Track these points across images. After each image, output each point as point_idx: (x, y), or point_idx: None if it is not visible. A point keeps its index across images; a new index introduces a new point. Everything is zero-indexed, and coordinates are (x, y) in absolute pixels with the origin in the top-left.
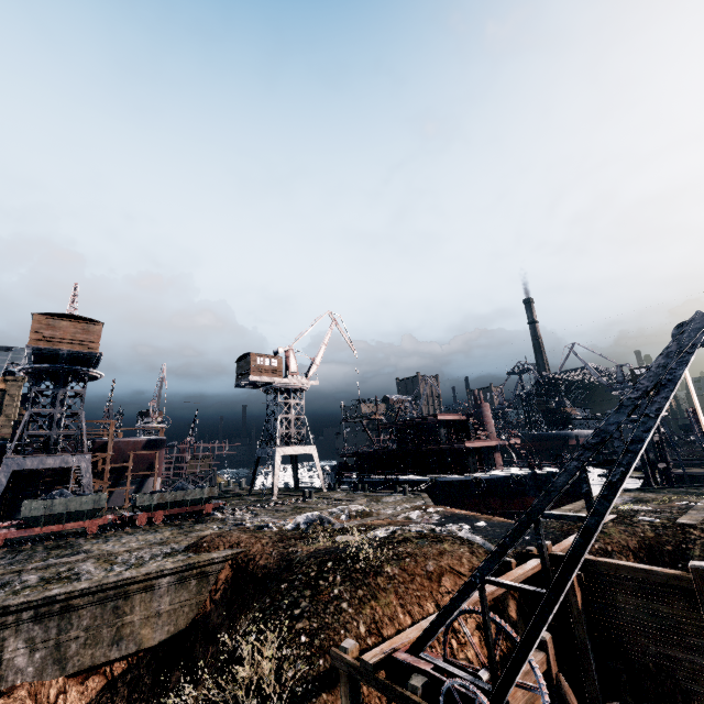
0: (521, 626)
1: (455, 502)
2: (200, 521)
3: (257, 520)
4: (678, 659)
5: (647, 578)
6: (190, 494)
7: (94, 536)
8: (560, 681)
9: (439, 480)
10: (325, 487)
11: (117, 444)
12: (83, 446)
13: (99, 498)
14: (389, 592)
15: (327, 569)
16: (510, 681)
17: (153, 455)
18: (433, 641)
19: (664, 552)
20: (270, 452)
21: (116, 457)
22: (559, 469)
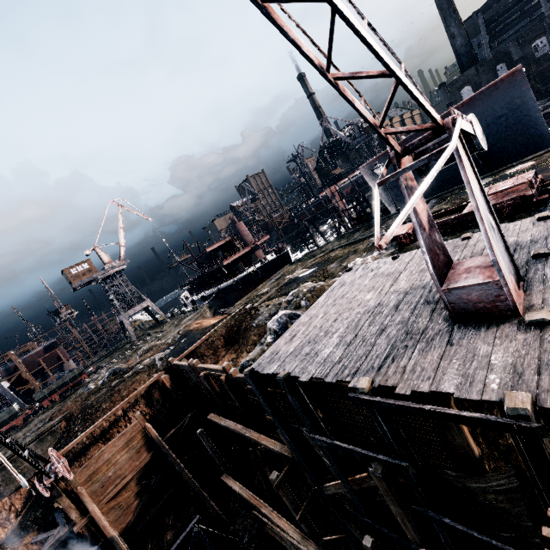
0: (161, 400)
1: (235, 296)
2: (76, 390)
3: (102, 377)
4: (204, 390)
5: (186, 368)
6: (66, 378)
7: (22, 425)
8: (145, 426)
9: (221, 288)
10: (168, 319)
11: (25, 361)
12: (3, 373)
13: (10, 410)
14: (101, 416)
15: (77, 418)
16: (43, 473)
17: (55, 353)
18: (118, 427)
19: (233, 332)
20: (121, 319)
21: (31, 366)
22: (273, 257)
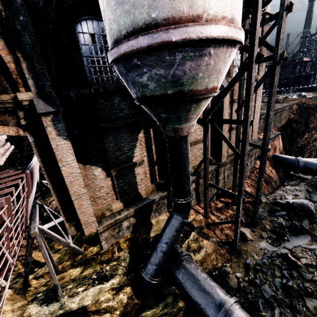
0: None
1: None
2: None
3: None
4: None
5: None
6: None
7: None
8: None
9: (297, 88)
10: None
11: None
12: None
13: None
14: None
15: None
16: None
17: None
18: None
19: None
20: None
21: None
22: None
